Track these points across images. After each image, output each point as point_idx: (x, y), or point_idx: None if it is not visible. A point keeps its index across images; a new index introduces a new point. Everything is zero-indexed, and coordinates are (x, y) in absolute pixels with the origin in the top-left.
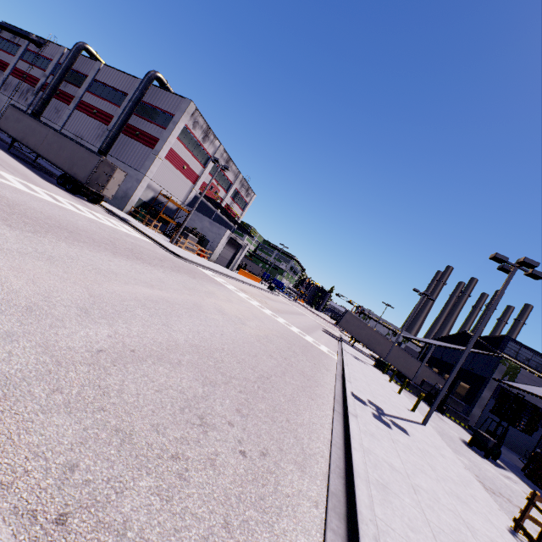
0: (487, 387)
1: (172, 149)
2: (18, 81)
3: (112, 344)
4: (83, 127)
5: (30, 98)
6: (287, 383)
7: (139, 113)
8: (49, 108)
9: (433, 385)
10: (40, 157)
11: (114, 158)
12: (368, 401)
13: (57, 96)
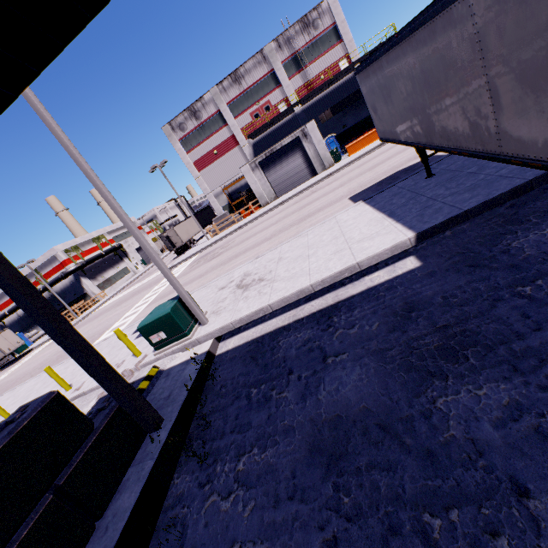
0: None
1: (195, 162)
2: None
3: None
4: None
5: None
6: None
7: None
8: None
9: None
10: None
11: None
12: None
13: None
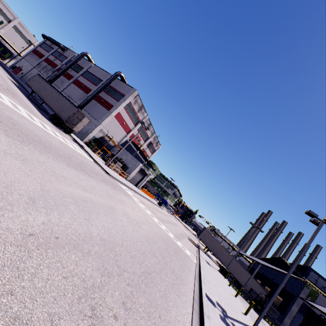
0: (295, 303)
1: (119, 112)
2: (46, 64)
3: (43, 229)
4: (73, 92)
5: (50, 73)
6: (162, 279)
7: (106, 91)
8: (58, 80)
9: (258, 294)
10: (45, 103)
11: (86, 111)
12: (217, 303)
13: (64, 75)
